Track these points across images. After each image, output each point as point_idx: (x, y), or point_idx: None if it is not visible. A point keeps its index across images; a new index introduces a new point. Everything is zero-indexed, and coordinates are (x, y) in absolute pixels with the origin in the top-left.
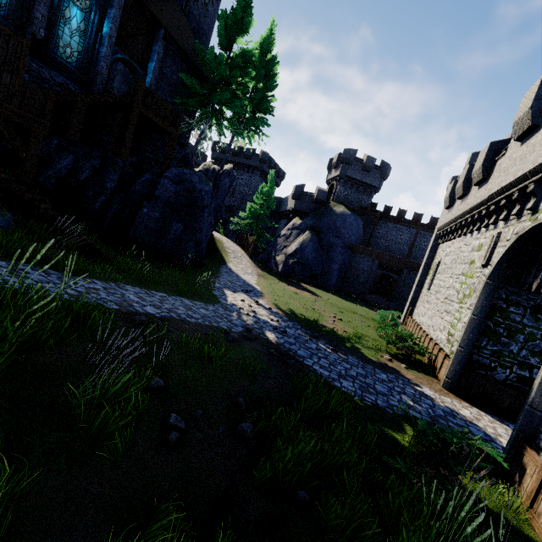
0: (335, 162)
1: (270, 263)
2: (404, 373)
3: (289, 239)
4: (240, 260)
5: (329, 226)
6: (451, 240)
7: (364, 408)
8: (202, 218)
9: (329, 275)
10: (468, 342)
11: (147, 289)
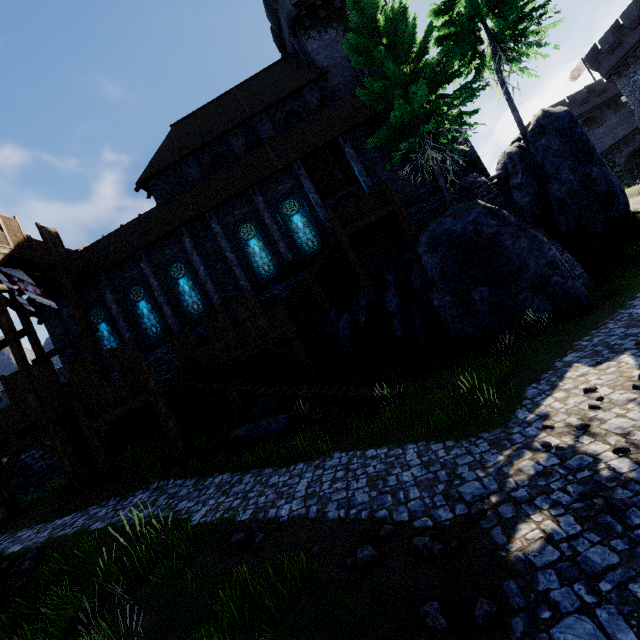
0: None
1: None
2: None
3: None
4: None
5: None
6: None
7: None
8: (507, 253)
9: None
10: None
11: (369, 447)
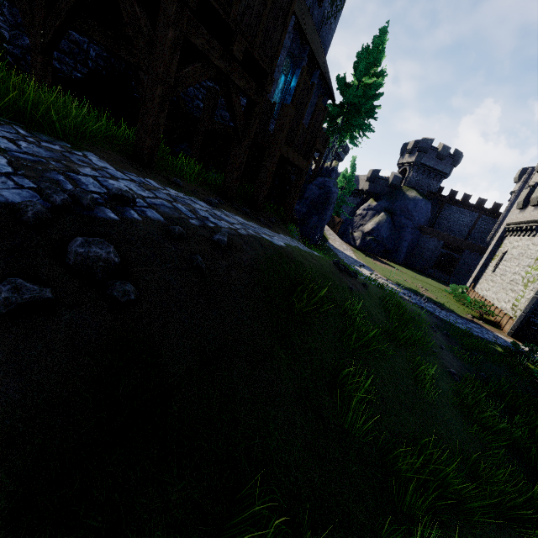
0: (410, 148)
1: (348, 238)
2: (483, 325)
3: (365, 218)
4: (334, 237)
5: (402, 209)
6: (520, 236)
7: (475, 336)
8: (329, 211)
9: (398, 251)
10: (529, 310)
11: None
